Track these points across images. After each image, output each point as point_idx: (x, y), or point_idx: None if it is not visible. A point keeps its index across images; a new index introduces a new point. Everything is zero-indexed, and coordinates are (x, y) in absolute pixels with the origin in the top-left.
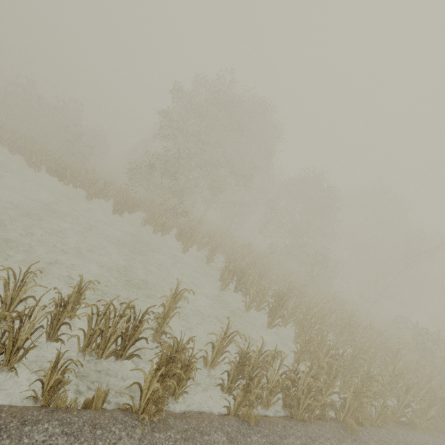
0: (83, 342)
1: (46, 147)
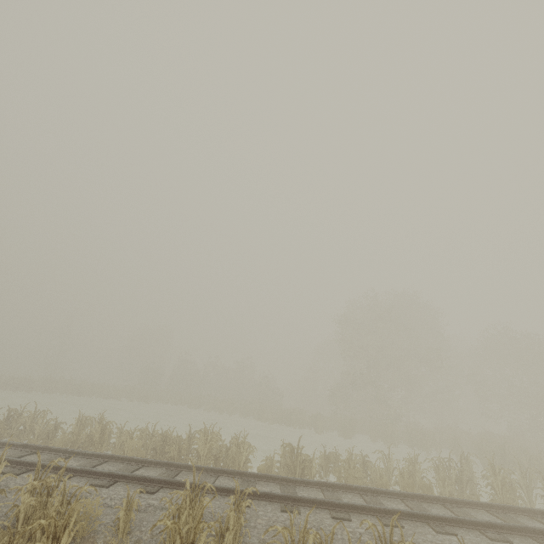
0: (438, 488)
1: None
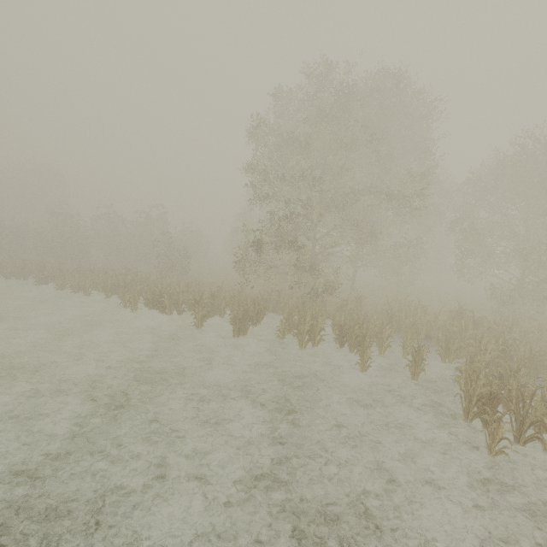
0: None
1: (145, 271)
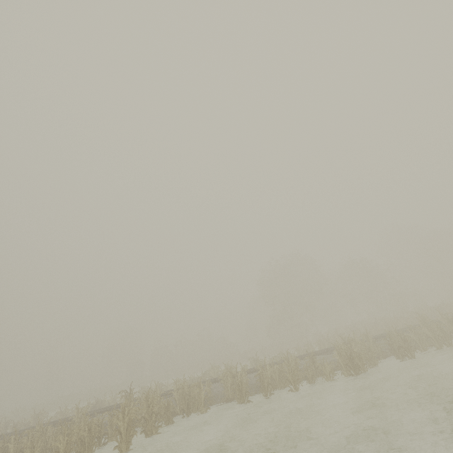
0: None
1: None
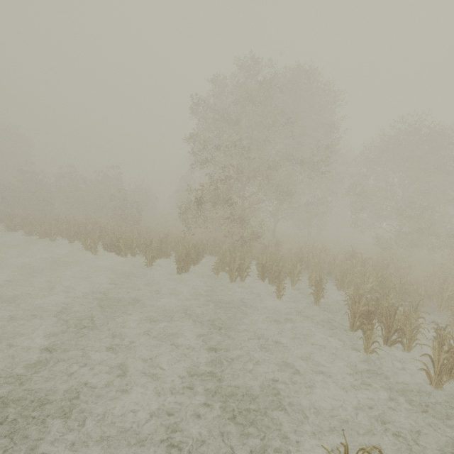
0: None
1: (102, 221)
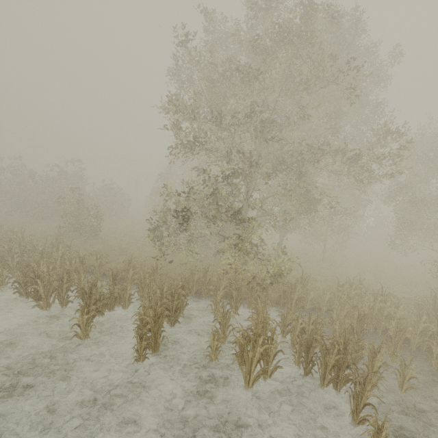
0: None
1: (50, 230)
